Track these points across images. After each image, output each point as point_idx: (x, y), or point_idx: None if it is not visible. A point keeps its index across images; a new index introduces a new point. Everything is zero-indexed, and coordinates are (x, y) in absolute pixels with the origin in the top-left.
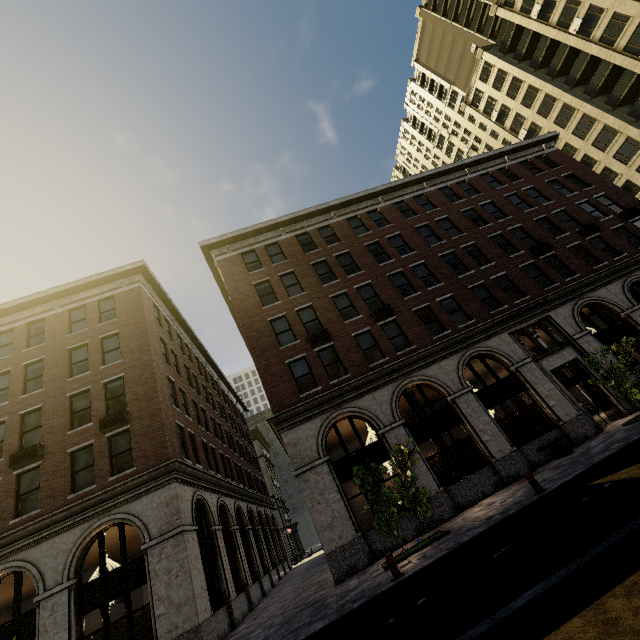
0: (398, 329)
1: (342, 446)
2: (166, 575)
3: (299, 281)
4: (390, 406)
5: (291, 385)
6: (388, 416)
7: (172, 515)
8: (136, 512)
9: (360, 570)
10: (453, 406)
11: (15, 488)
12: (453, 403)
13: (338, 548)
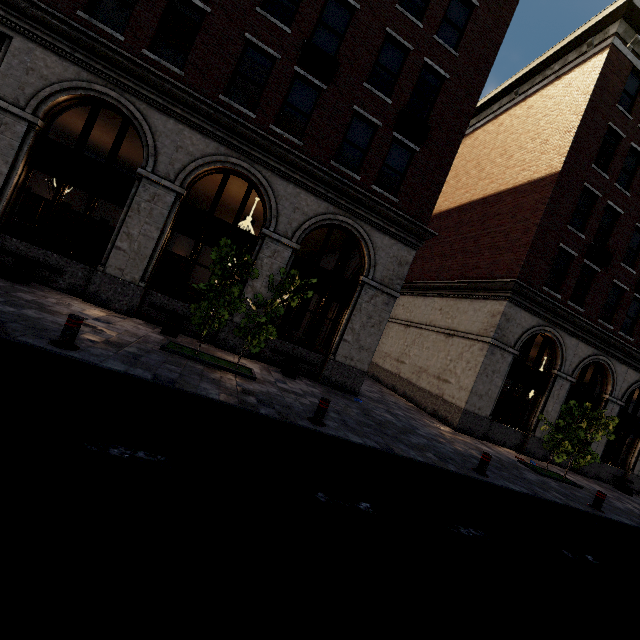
0: (634, 313)
1: (525, 353)
2: (366, 317)
3: (636, 175)
4: (578, 363)
5: (546, 270)
6: (571, 368)
7: (397, 277)
8: (375, 243)
9: (473, 436)
10: (601, 402)
11: (287, 88)
12: (605, 401)
13: (473, 413)
